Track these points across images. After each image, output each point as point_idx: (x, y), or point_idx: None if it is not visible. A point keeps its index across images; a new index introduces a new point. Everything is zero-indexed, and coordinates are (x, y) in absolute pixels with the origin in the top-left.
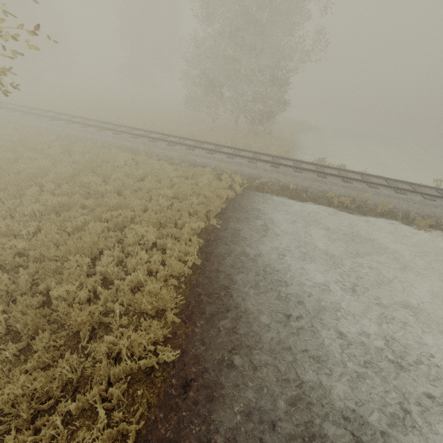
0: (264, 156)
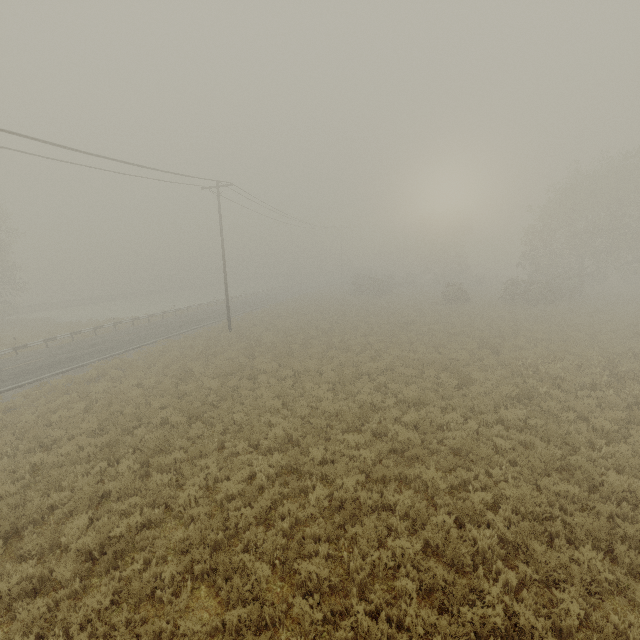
0: None
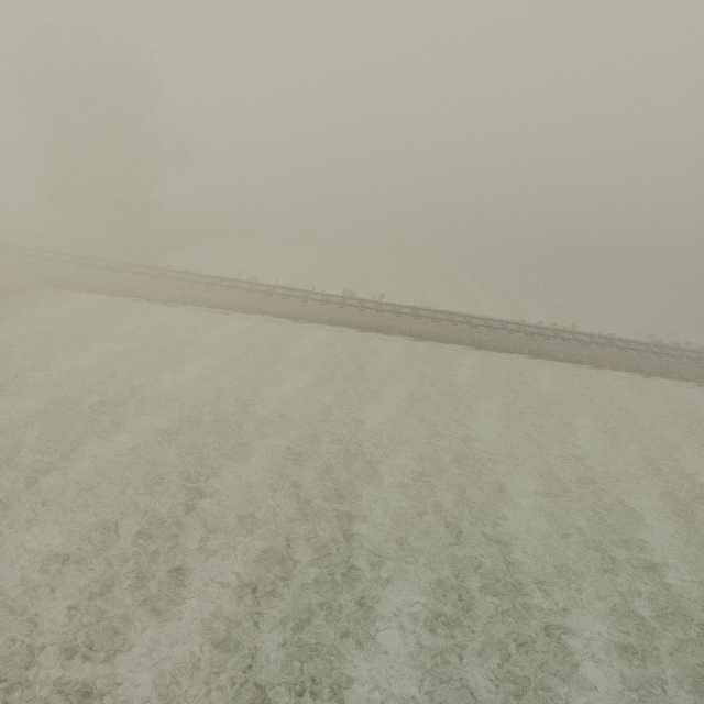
0: (86, 259)
